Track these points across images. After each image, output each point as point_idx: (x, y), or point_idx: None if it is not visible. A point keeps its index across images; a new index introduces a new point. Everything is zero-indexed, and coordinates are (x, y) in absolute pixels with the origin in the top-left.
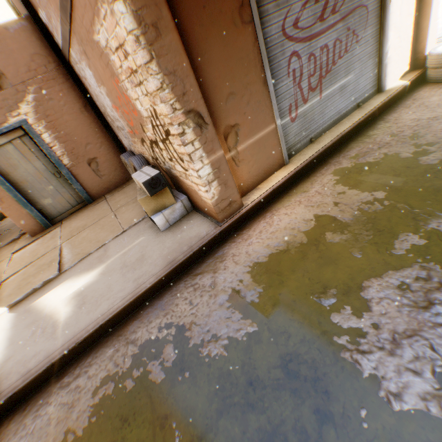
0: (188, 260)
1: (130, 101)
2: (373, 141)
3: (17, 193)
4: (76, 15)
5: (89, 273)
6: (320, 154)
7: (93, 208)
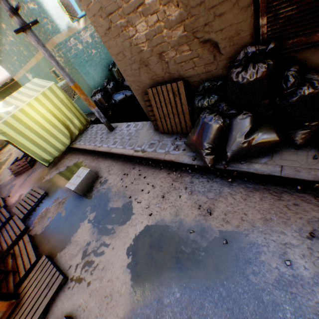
0: None
1: None
2: None
3: None
4: None
5: None
6: None
7: None
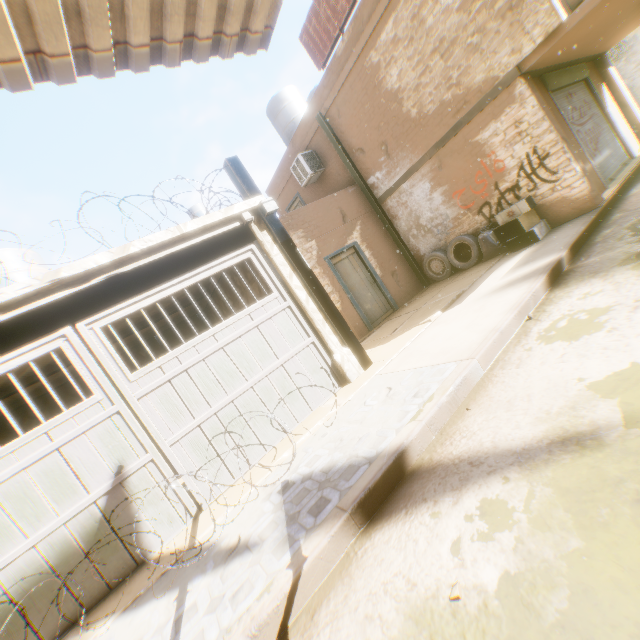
0: (595, 219)
1: (492, 168)
2: None
3: (351, 295)
4: (457, 137)
5: (501, 271)
6: (628, 177)
7: (409, 304)
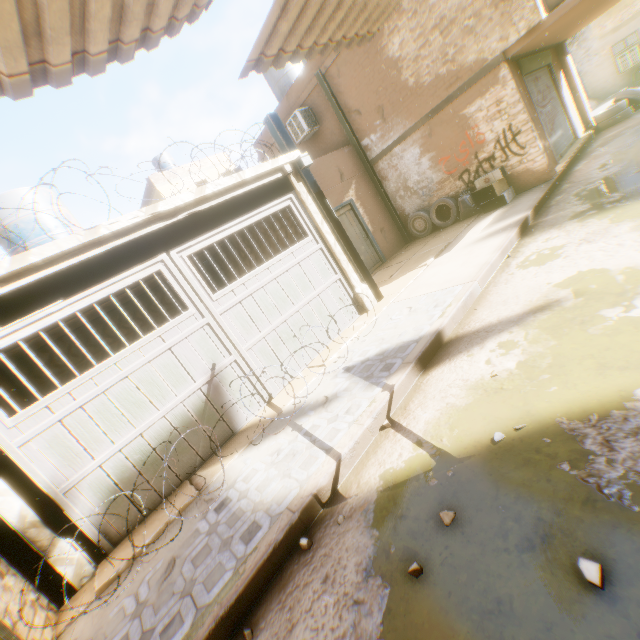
0: (550, 188)
1: (475, 140)
2: (599, 144)
3: None
4: (448, 109)
5: (479, 227)
6: (574, 156)
7: (396, 257)
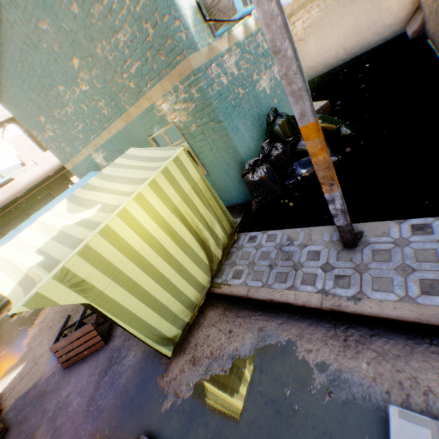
0: (2, 307)
1: None
2: None
3: None
4: None
5: None
6: None
7: None
